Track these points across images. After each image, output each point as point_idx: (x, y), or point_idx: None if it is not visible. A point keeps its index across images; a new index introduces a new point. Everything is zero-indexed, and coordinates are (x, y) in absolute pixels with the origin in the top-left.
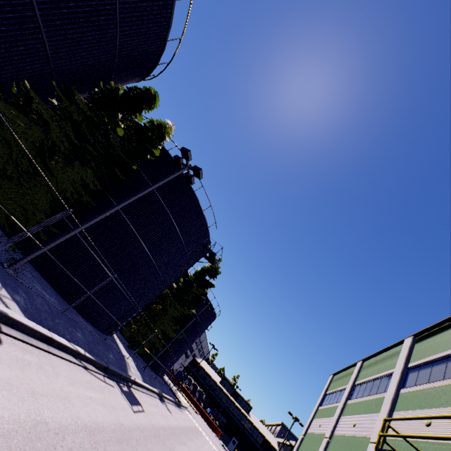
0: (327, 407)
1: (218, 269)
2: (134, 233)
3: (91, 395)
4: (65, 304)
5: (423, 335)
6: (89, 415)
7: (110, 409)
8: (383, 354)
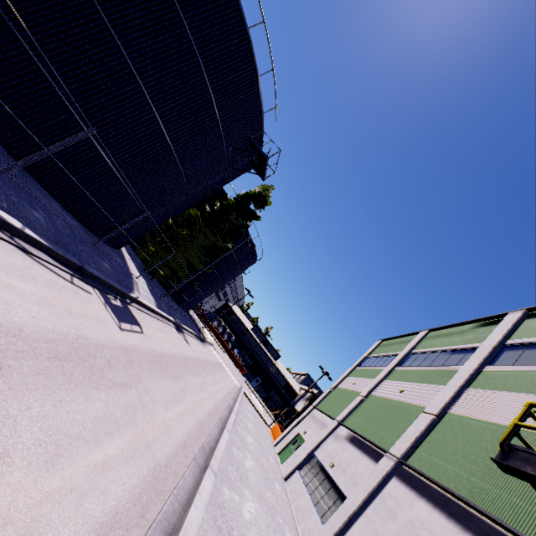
0: (367, 369)
1: (267, 198)
2: (136, 82)
3: (13, 284)
4: (22, 173)
5: None
6: None
7: (63, 314)
8: (464, 327)
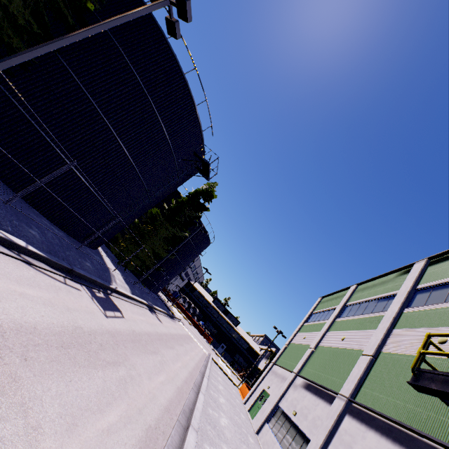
0: (313, 324)
1: (213, 192)
2: (103, 121)
3: (24, 292)
4: (18, 200)
5: (441, 258)
6: (4, 312)
7: (62, 311)
8: (384, 278)
